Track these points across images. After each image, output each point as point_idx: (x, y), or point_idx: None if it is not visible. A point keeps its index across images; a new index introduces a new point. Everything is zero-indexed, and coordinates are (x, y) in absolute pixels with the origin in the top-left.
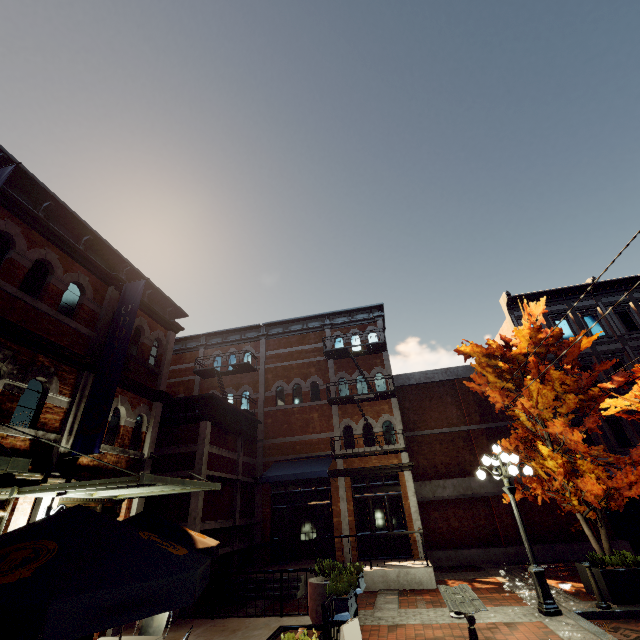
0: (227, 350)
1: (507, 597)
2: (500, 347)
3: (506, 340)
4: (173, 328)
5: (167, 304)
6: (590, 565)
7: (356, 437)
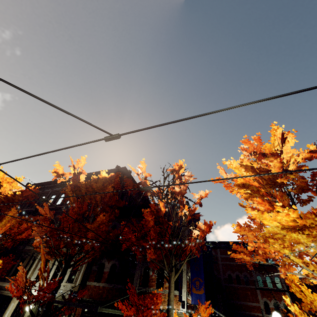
0: None
1: None
2: None
3: None
4: None
5: None
6: None
7: (271, 309)
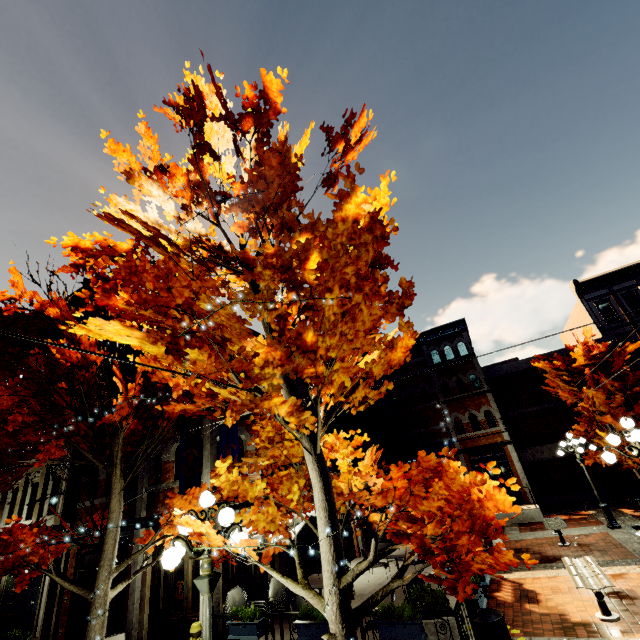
0: None
1: (591, 522)
2: (563, 365)
3: (570, 349)
4: None
5: None
6: (639, 500)
7: (465, 425)
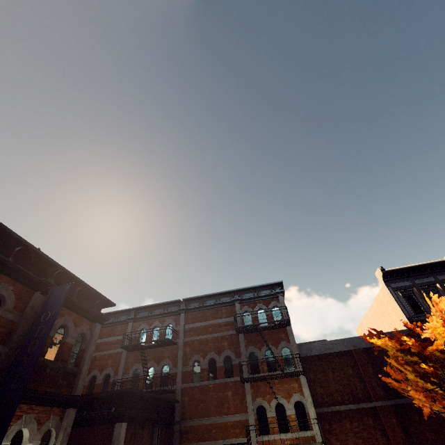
0: (152, 323)
1: None
2: (417, 344)
3: (409, 327)
4: (99, 320)
5: (96, 297)
6: None
7: (270, 420)
